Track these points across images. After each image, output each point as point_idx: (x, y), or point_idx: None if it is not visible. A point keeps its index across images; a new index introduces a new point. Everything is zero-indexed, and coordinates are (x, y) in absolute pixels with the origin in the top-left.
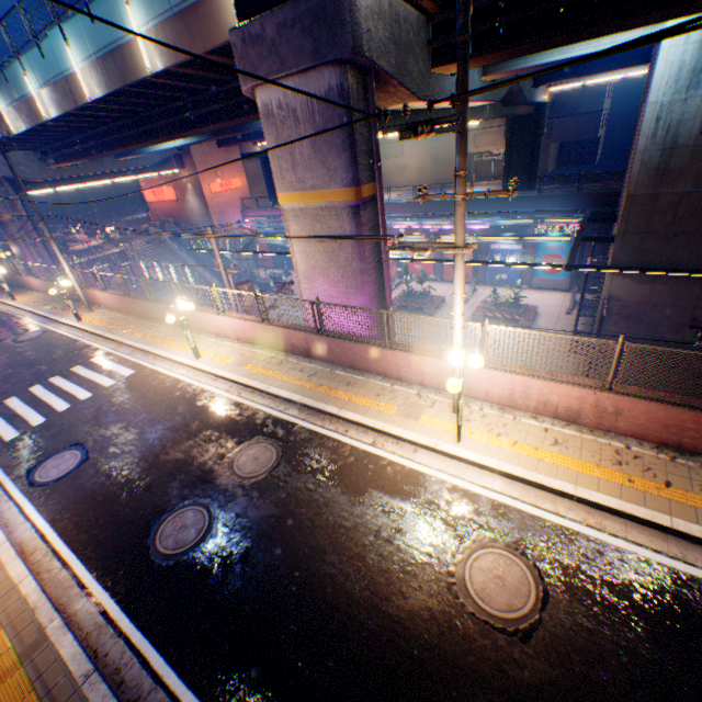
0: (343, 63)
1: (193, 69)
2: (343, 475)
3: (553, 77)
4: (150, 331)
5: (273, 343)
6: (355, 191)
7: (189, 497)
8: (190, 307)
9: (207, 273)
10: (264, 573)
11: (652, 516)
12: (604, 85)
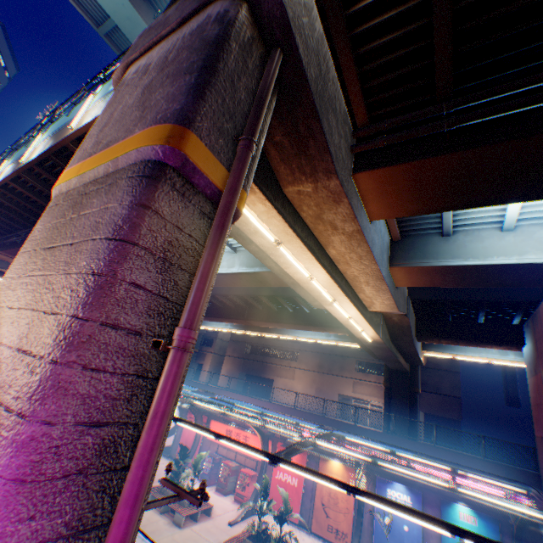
0: None
1: None
2: None
3: (434, 332)
4: None
5: None
6: (173, 130)
7: None
8: None
9: None
10: None
11: None
12: (458, 377)
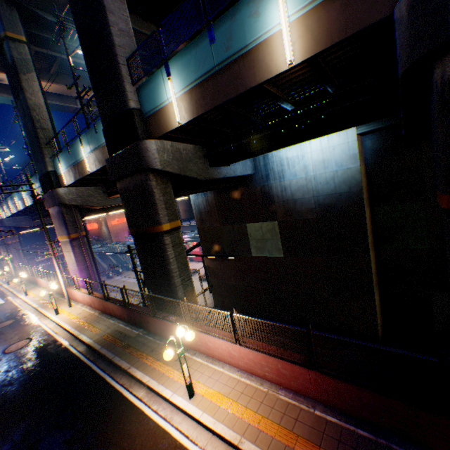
0: (60, 205)
1: None
2: (20, 326)
3: None
4: (27, 287)
5: (53, 288)
6: (69, 236)
7: None
8: (25, 276)
9: (103, 262)
10: None
11: (70, 328)
12: None
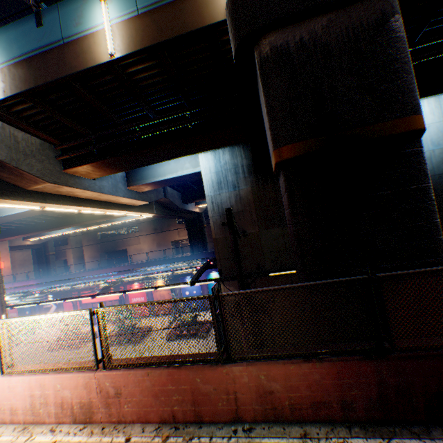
0: None
1: None
2: None
3: (191, 198)
4: None
5: None
6: None
7: None
8: None
9: None
10: None
11: None
12: None
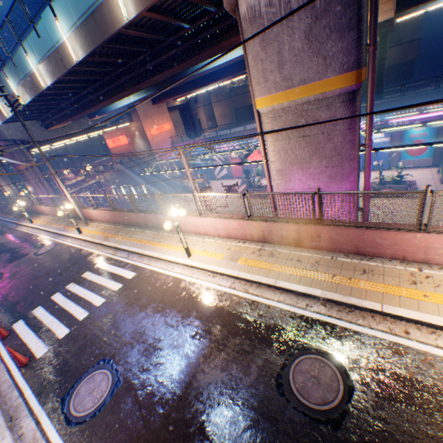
0: None
1: (159, 14)
2: None
3: (413, 2)
4: (138, 236)
5: (256, 236)
6: (356, 74)
7: None
8: (182, 213)
9: (155, 189)
10: None
11: None
12: (421, 19)
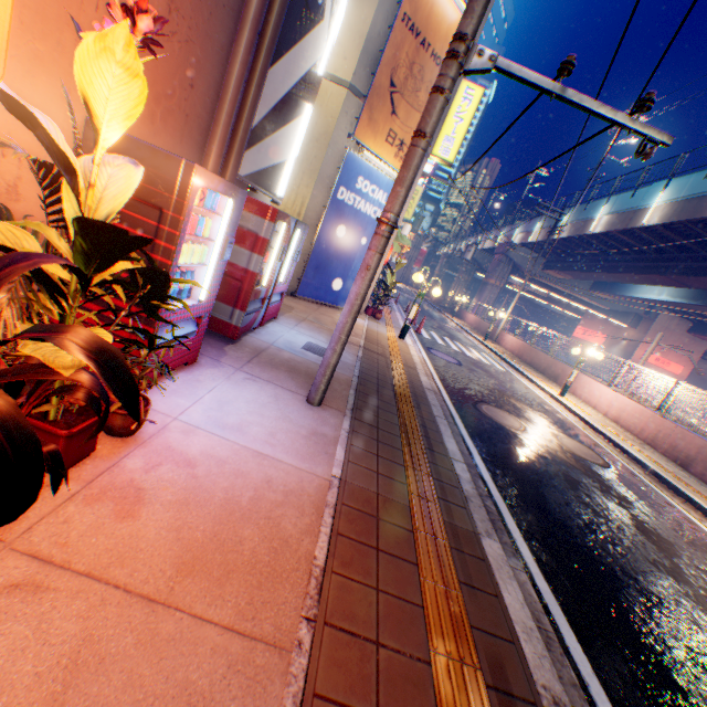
0: None
1: None
2: (676, 523)
3: None
4: (527, 368)
5: (645, 433)
6: None
7: (513, 415)
8: (598, 355)
9: None
10: (553, 471)
11: None
12: None
